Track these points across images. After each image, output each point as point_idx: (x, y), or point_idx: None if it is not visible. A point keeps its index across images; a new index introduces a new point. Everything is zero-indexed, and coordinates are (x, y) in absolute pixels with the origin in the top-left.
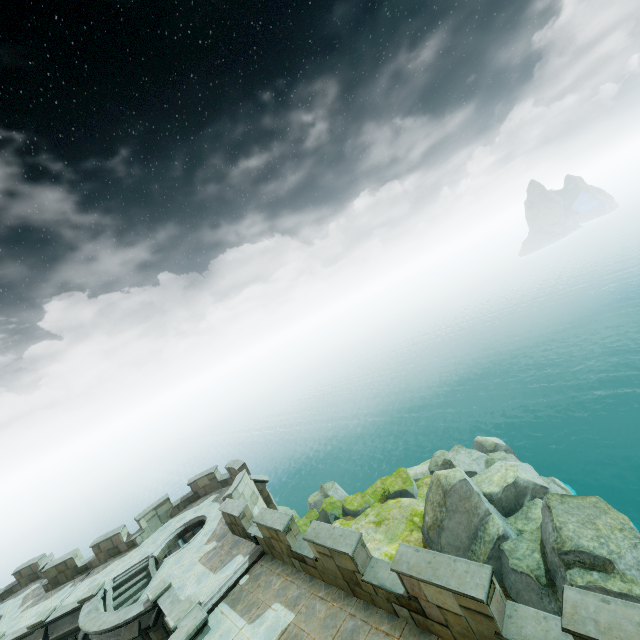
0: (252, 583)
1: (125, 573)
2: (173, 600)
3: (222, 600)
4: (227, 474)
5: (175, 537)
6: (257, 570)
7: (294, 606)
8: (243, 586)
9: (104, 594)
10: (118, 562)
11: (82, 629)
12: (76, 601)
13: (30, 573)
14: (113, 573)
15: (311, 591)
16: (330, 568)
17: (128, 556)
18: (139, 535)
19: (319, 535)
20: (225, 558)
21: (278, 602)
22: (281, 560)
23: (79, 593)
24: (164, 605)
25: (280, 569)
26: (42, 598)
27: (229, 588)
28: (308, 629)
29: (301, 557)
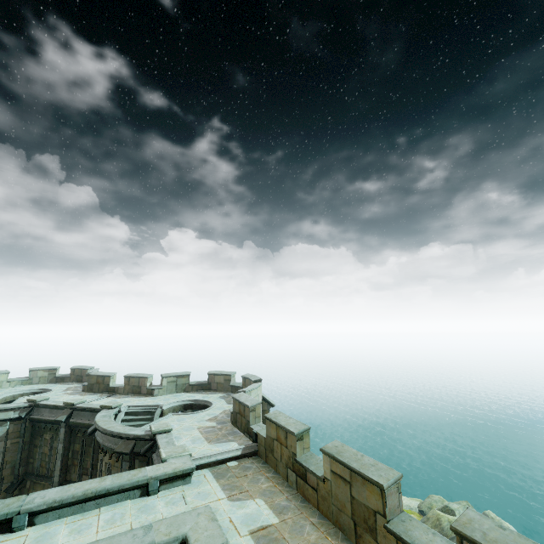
0: (240, 470)
1: (137, 407)
2: (169, 441)
3: (208, 467)
4: (240, 383)
5: (181, 406)
6: (247, 463)
7: (279, 512)
8: (230, 468)
9: (117, 412)
10: (135, 398)
11: (96, 423)
12: (99, 405)
13: (79, 374)
14: (129, 403)
15: (301, 511)
16: (338, 496)
17: (144, 399)
18: (158, 389)
19: (342, 453)
20: (221, 438)
21: (263, 499)
22: (273, 468)
23: (102, 402)
24: (161, 441)
25: (271, 474)
26: (78, 393)
27: (217, 461)
28: (292, 542)
29: (303, 471)
